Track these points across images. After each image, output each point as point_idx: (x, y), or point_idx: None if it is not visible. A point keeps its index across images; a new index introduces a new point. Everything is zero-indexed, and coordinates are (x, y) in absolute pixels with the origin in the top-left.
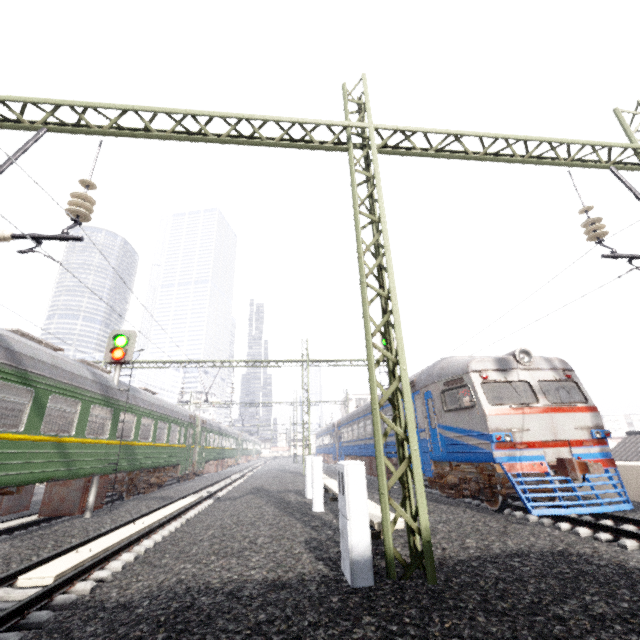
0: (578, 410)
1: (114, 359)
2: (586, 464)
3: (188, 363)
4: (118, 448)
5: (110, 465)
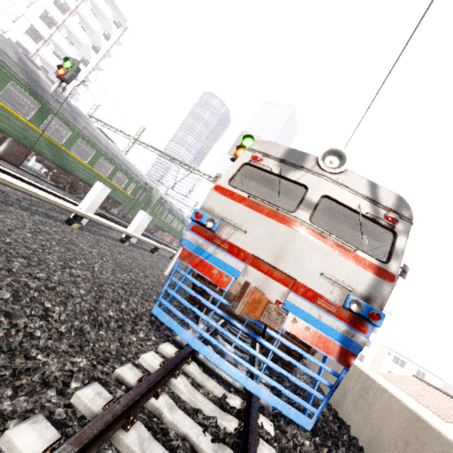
0: (353, 258)
1: (58, 74)
2: (267, 306)
3: (175, 160)
4: (42, 137)
5: (28, 141)
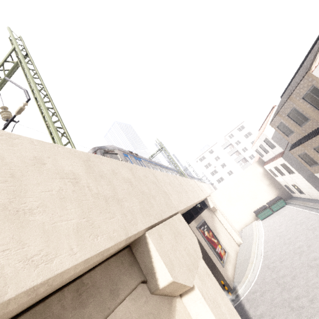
0: None
1: None
2: None
3: None
4: None
5: None
